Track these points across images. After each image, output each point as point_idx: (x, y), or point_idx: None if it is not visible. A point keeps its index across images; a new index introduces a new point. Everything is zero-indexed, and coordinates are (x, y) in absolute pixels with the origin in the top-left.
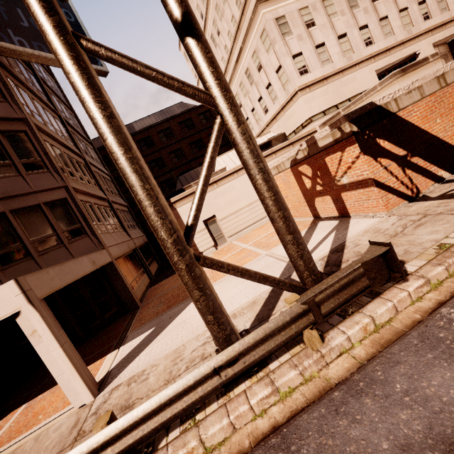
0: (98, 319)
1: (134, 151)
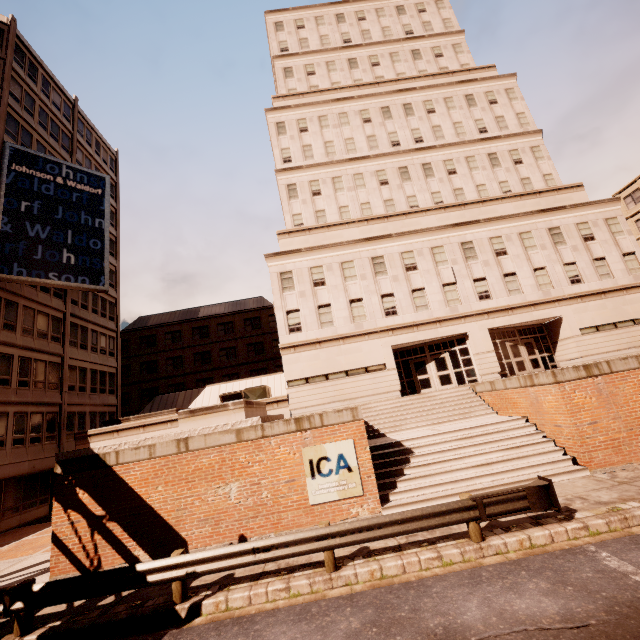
0: None
1: None
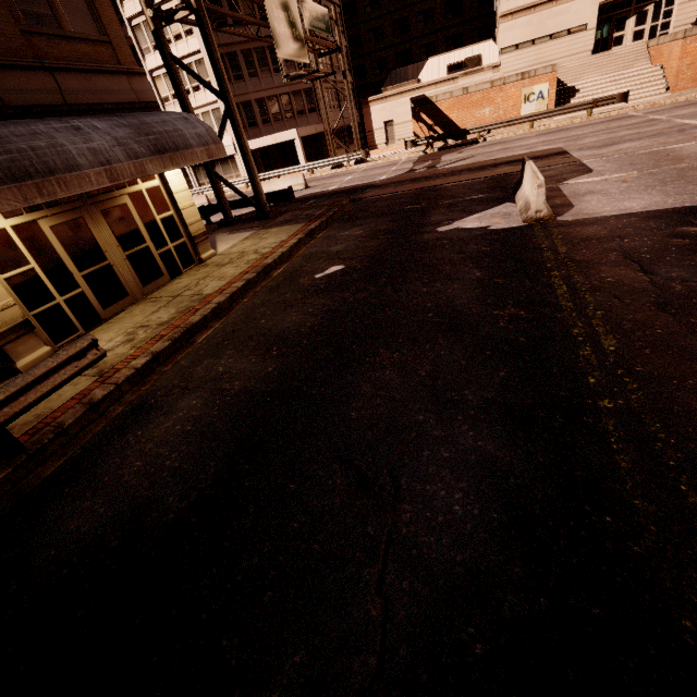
0: (313, 160)
1: (326, 107)
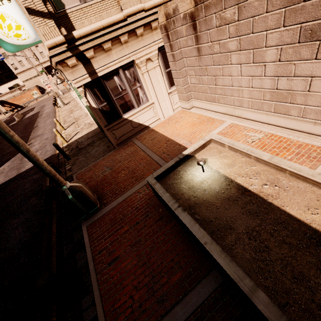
0: None
1: None
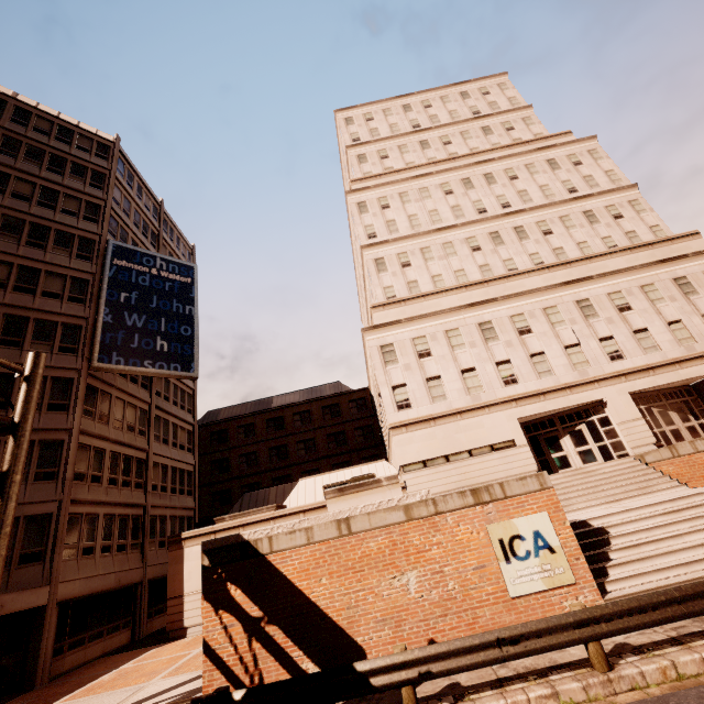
0: None
1: None
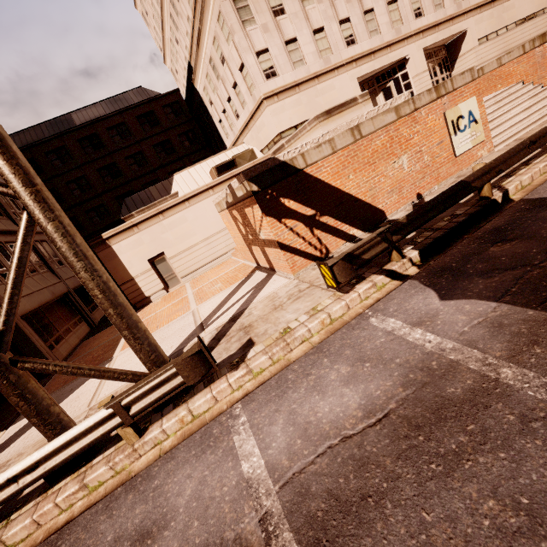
0: None
1: None
